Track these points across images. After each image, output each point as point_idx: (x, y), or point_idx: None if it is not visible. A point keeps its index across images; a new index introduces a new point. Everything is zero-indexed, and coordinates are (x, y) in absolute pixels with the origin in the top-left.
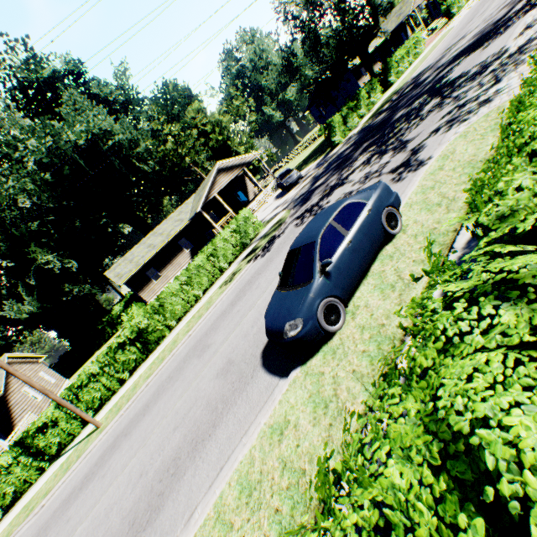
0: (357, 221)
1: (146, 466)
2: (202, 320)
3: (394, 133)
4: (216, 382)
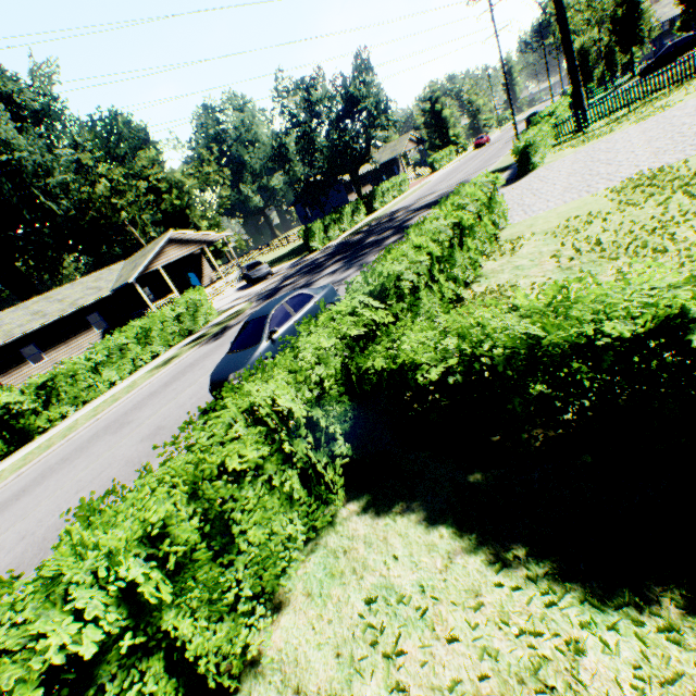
0: (305, 308)
1: (31, 530)
2: (120, 403)
3: (362, 254)
4: (141, 445)
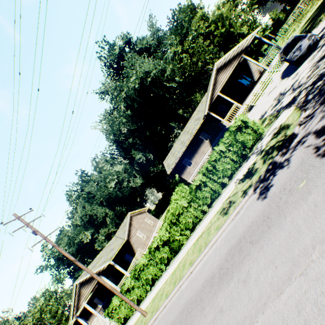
0: None
1: None
2: (200, 259)
3: None
4: None
